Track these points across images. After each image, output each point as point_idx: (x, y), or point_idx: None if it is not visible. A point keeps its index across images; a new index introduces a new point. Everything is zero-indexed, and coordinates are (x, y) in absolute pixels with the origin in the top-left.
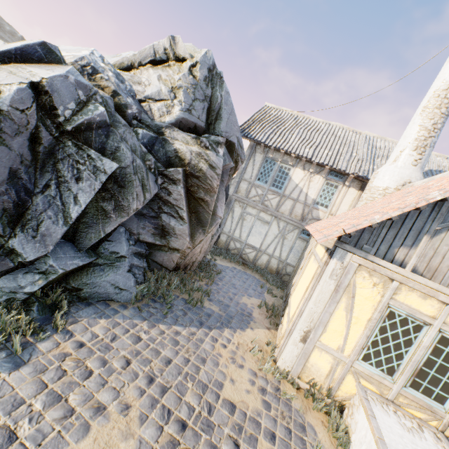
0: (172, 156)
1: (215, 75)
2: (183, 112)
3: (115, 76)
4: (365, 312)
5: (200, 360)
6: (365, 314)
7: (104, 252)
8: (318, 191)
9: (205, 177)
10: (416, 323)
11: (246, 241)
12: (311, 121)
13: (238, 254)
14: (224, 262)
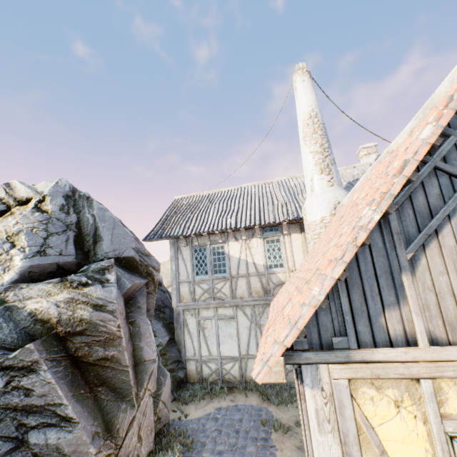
0: (28, 324)
1: (78, 198)
2: (29, 259)
3: None
4: None
5: None
6: None
7: None
8: (263, 254)
9: (94, 326)
10: None
11: (220, 355)
12: (223, 193)
13: (218, 378)
14: (201, 407)
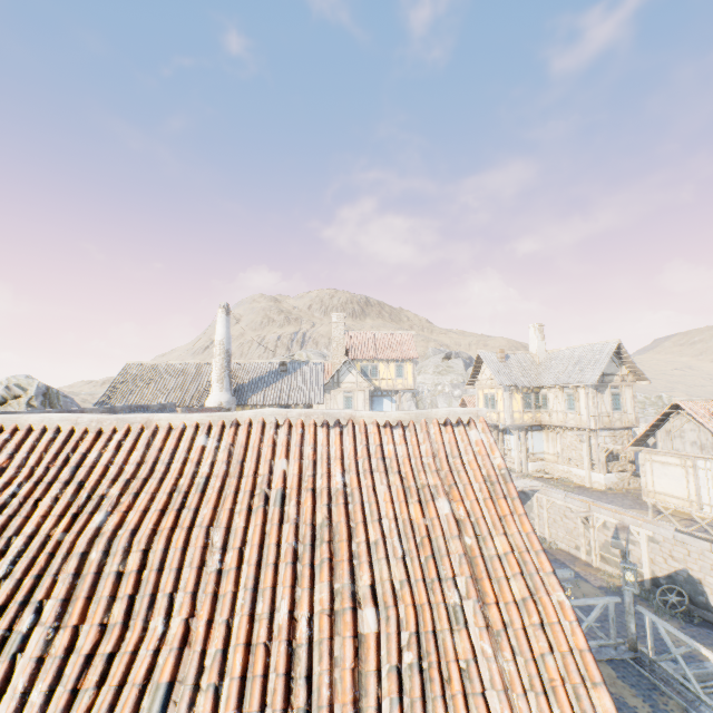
0: None
1: (51, 394)
2: None
3: None
4: None
5: None
6: None
7: None
8: None
9: None
10: None
11: None
12: (170, 366)
13: None
14: None
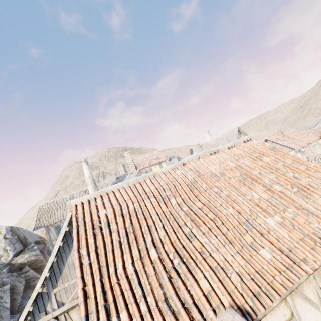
0: (20, 265)
1: (14, 229)
2: (14, 251)
3: None
4: None
5: None
6: None
7: (22, 309)
8: None
9: (37, 259)
10: None
11: None
12: (63, 198)
13: None
14: None
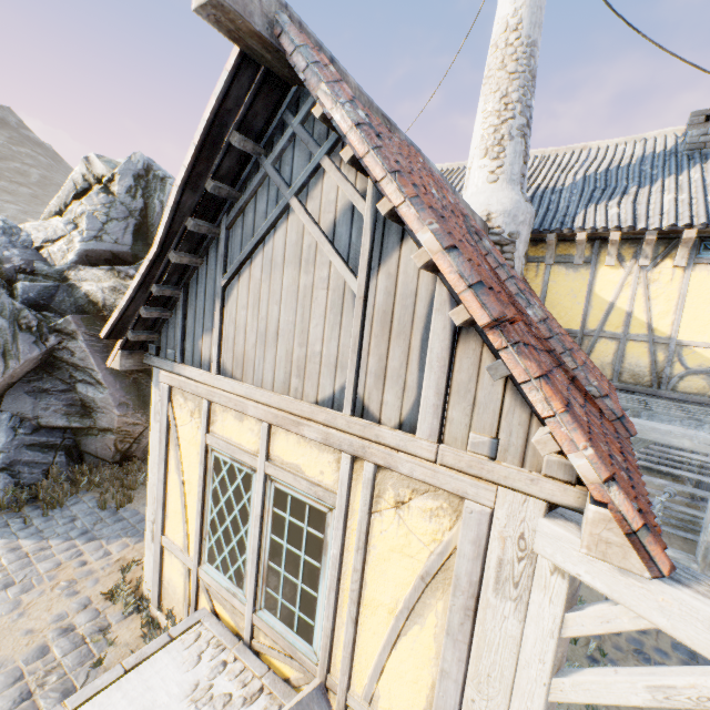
0: (85, 303)
1: (152, 180)
2: (85, 243)
3: (2, 232)
4: (193, 468)
5: (2, 585)
6: (195, 472)
7: None
8: None
9: None
10: (244, 472)
11: None
12: None
13: None
14: None
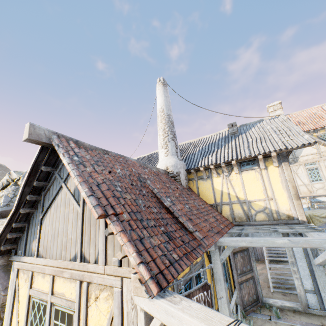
0: None
1: None
2: (1, 208)
3: None
4: (23, 311)
5: None
6: (24, 313)
7: None
8: None
9: None
10: (44, 305)
11: None
12: (140, 158)
13: None
14: None
